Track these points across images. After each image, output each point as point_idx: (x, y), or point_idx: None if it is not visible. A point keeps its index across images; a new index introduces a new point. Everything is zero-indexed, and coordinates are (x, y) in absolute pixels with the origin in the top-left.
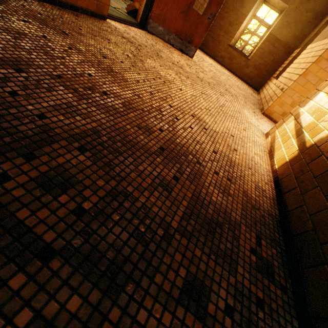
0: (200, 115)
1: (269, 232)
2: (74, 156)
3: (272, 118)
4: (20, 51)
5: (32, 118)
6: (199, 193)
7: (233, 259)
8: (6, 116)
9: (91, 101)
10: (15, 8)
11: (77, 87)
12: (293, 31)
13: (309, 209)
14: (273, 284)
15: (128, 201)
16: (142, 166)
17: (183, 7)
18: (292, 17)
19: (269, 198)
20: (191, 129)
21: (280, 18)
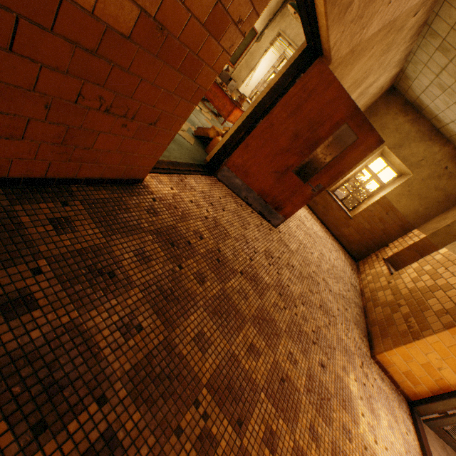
0: None
1: None
2: None
3: (388, 371)
4: None
5: None
6: None
7: None
8: None
9: None
10: None
11: None
12: (415, 204)
13: None
14: None
15: None
16: None
17: (279, 167)
18: (416, 188)
19: None
20: None
21: (400, 183)
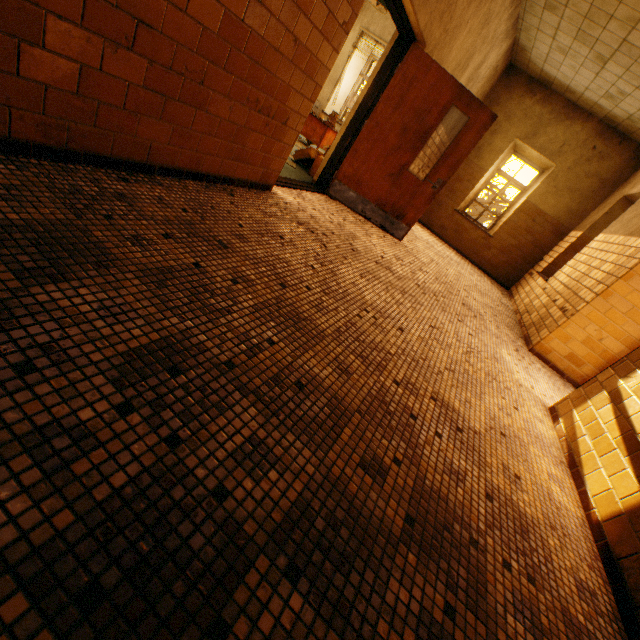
0: (443, 389)
1: None
2: (283, 598)
3: (549, 361)
4: (169, 315)
5: (207, 504)
6: None
7: None
8: (169, 512)
9: (283, 413)
10: (151, 209)
11: (258, 383)
12: (566, 201)
13: None
14: None
15: None
16: (390, 590)
17: (393, 169)
18: (563, 181)
19: (607, 615)
20: (438, 437)
21: (543, 180)
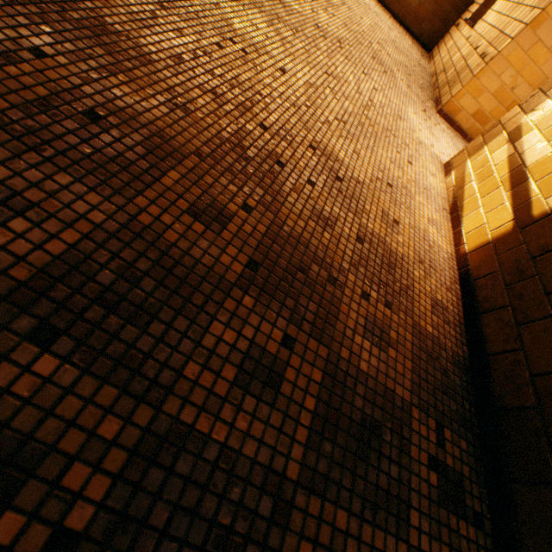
0: (327, 140)
1: (455, 405)
2: (23, 365)
3: (456, 122)
4: None
5: None
6: (335, 363)
7: (403, 498)
8: None
9: (54, 150)
10: None
11: None
12: None
13: (532, 362)
14: (463, 518)
15: (187, 451)
16: (211, 334)
17: None
18: None
19: (453, 323)
20: (311, 186)
21: None
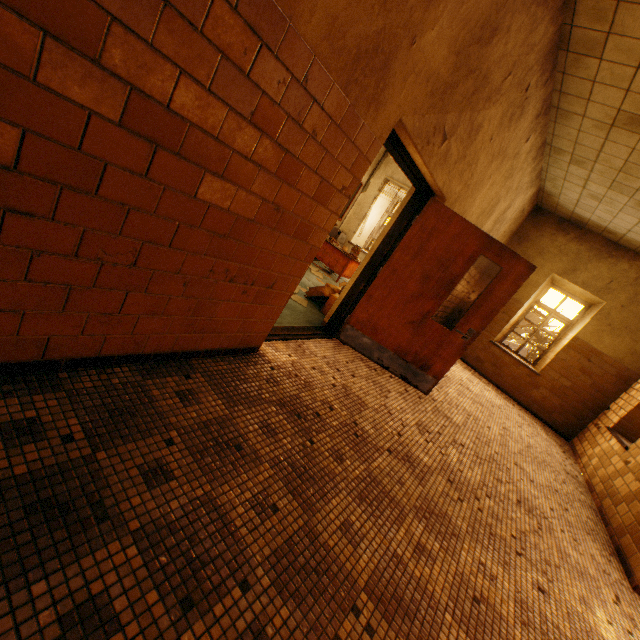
0: None
1: None
2: None
3: None
4: None
5: None
6: None
7: None
8: None
9: None
10: None
11: None
12: (626, 341)
13: None
14: None
15: None
16: None
17: (414, 315)
18: (618, 319)
19: None
20: None
21: (592, 316)
